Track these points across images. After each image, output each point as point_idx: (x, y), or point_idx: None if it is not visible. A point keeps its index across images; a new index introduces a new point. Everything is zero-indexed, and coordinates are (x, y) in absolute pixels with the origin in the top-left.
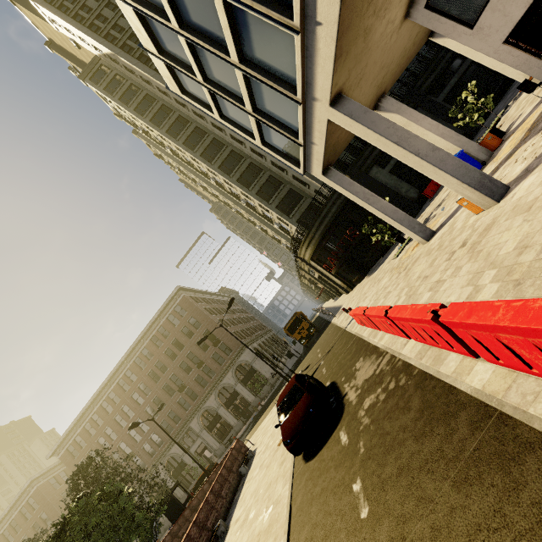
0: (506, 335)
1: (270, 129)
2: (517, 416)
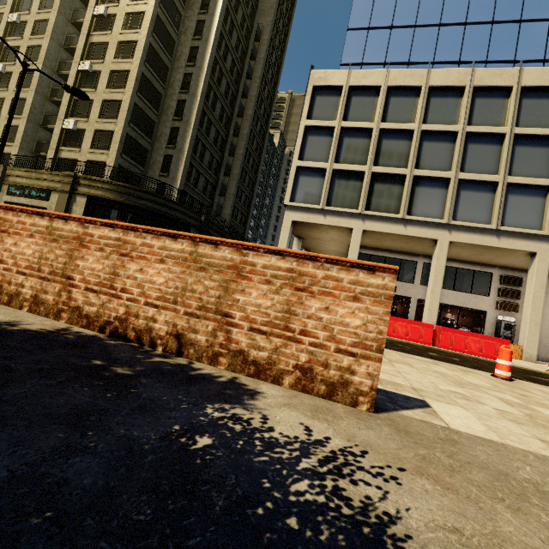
0: (473, 338)
1: (316, 178)
2: (470, 355)
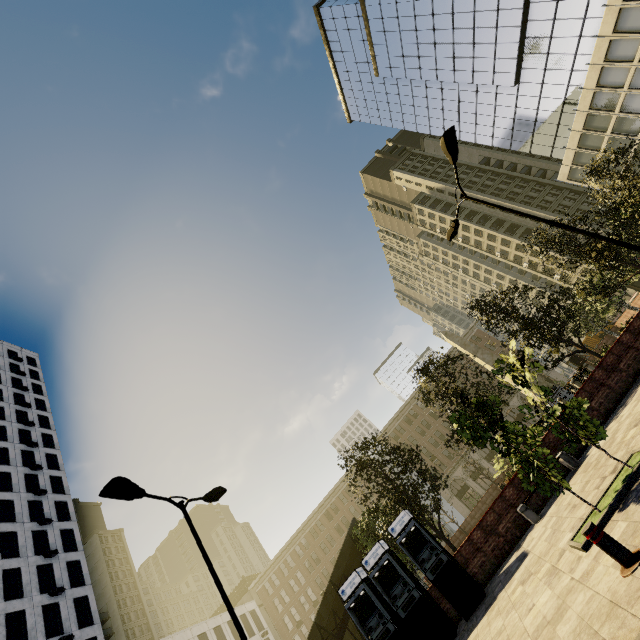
0: None
1: None
2: None
